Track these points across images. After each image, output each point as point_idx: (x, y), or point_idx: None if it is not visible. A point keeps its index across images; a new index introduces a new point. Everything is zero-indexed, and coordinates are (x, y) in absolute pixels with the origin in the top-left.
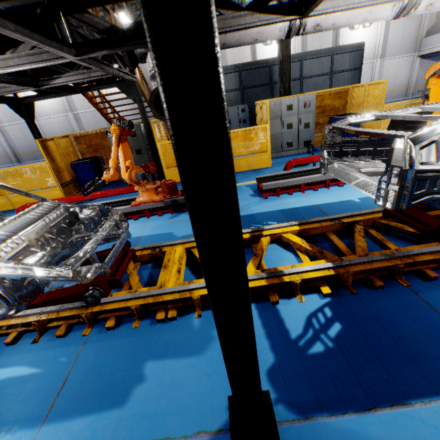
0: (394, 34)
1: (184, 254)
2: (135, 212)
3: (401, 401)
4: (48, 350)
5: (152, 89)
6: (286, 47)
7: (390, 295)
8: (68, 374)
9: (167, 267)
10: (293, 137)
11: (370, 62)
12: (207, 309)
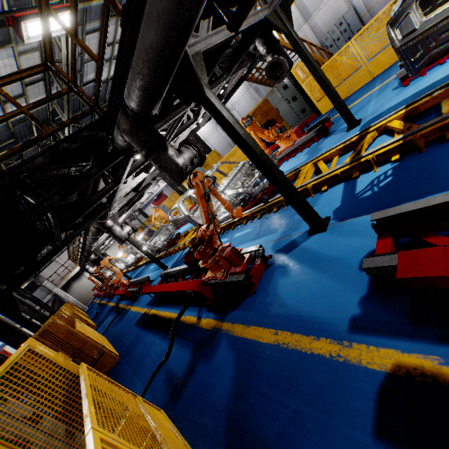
0: None
1: (311, 167)
2: (292, 151)
3: (396, 206)
4: (255, 224)
5: (306, 9)
6: None
7: None
8: (261, 228)
9: (299, 178)
10: None
11: None
12: (317, 193)
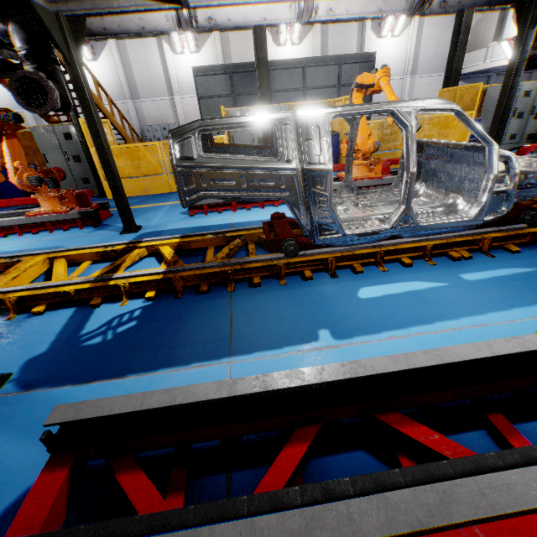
0: (427, 47)
1: (43, 263)
2: (36, 224)
3: (121, 376)
4: None
5: (136, 87)
6: (261, 48)
7: (207, 299)
8: None
9: (8, 274)
10: None
11: (399, 79)
12: (26, 313)
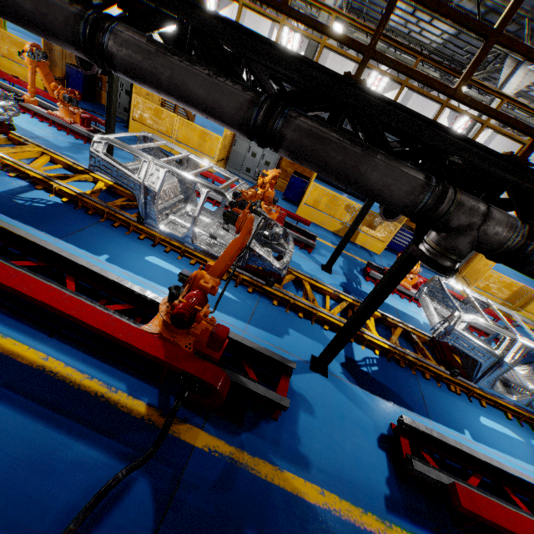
0: None
1: (37, 153)
2: (62, 125)
3: (15, 218)
4: None
5: None
6: None
7: (86, 217)
8: None
9: (15, 148)
10: (254, 166)
11: None
12: (7, 172)
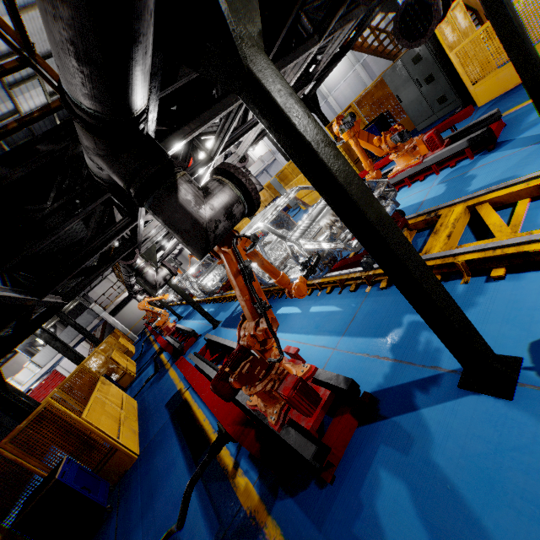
0: None
1: (464, 214)
2: (420, 171)
3: None
4: (346, 299)
5: None
6: None
7: None
8: (355, 314)
9: (437, 233)
10: None
11: None
12: (478, 275)
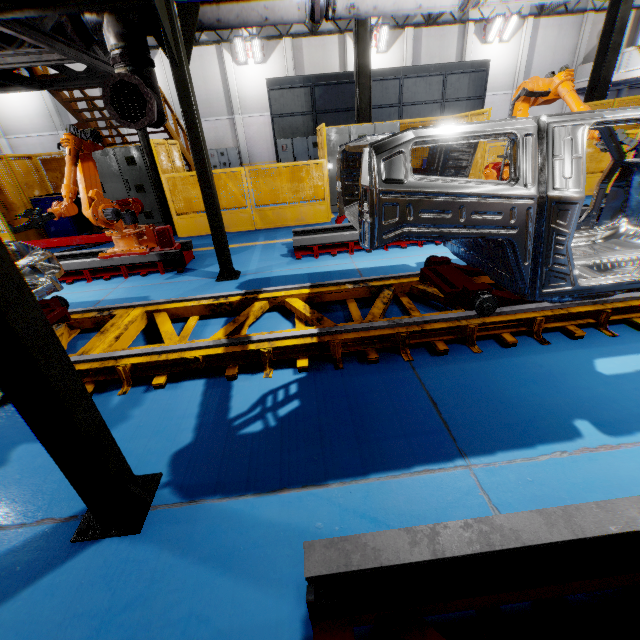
0: (542, 55)
1: (141, 318)
2: (107, 268)
3: (318, 482)
4: None
5: None
6: (364, 52)
7: (381, 370)
8: None
9: (105, 333)
10: None
11: (507, 94)
12: (140, 385)
